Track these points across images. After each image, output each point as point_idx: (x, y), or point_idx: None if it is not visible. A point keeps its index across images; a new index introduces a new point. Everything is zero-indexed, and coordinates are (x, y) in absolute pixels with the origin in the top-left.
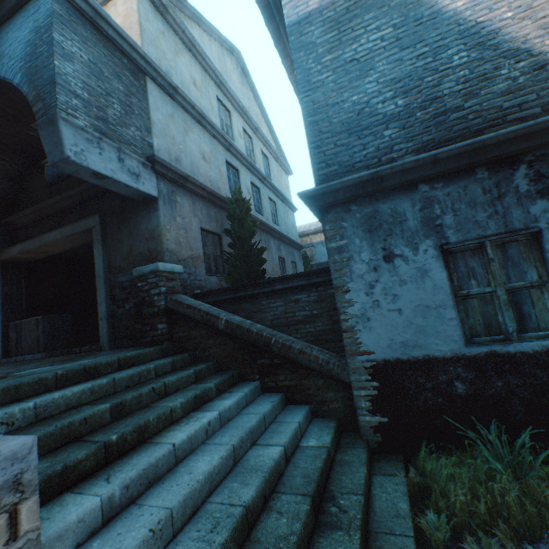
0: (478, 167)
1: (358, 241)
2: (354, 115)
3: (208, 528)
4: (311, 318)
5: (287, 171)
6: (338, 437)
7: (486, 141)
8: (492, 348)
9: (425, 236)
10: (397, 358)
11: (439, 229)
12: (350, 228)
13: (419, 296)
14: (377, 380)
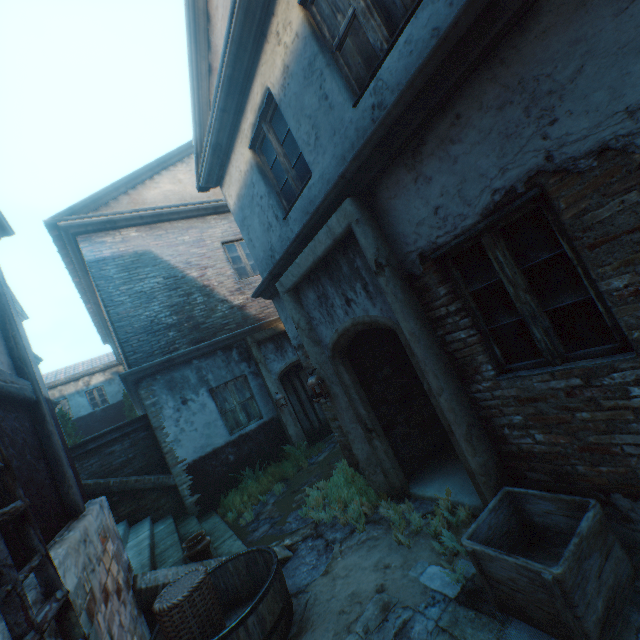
0: (218, 350)
1: (166, 396)
2: (149, 323)
3: (138, 555)
4: (129, 461)
5: (22, 316)
6: (175, 522)
7: (219, 340)
8: (241, 433)
9: (201, 386)
10: (200, 456)
11: (207, 381)
12: (159, 389)
13: (205, 418)
14: (192, 474)
